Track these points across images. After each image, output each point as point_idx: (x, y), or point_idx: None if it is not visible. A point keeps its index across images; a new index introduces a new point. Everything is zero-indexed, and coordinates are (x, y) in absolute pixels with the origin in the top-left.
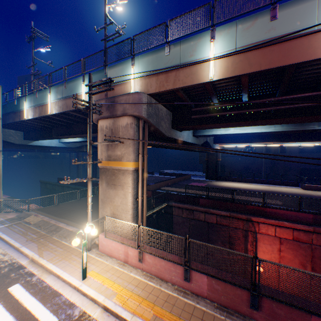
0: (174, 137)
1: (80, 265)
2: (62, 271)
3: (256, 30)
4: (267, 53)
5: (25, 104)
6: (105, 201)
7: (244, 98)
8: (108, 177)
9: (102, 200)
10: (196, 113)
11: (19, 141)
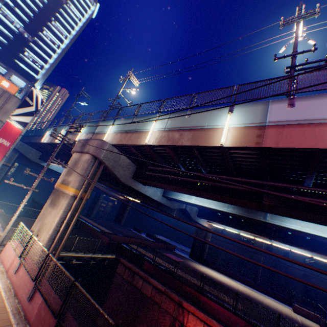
0: (133, 186)
1: None
2: None
3: (178, 120)
4: (179, 135)
5: (48, 132)
6: (41, 217)
7: (181, 167)
8: (55, 196)
9: (40, 216)
10: (152, 171)
11: (34, 158)
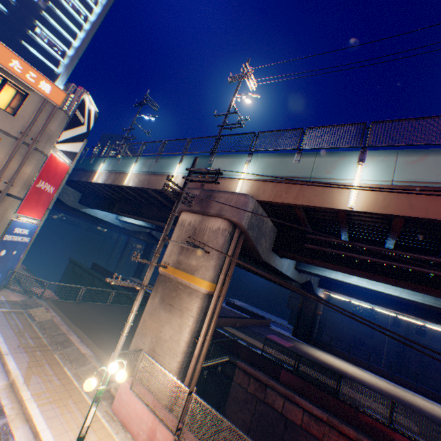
0: (271, 262)
1: (75, 424)
2: (45, 426)
3: (424, 167)
4: (438, 199)
5: (102, 165)
6: (148, 324)
7: (388, 244)
8: (166, 290)
9: (145, 322)
10: (312, 241)
11: (72, 202)
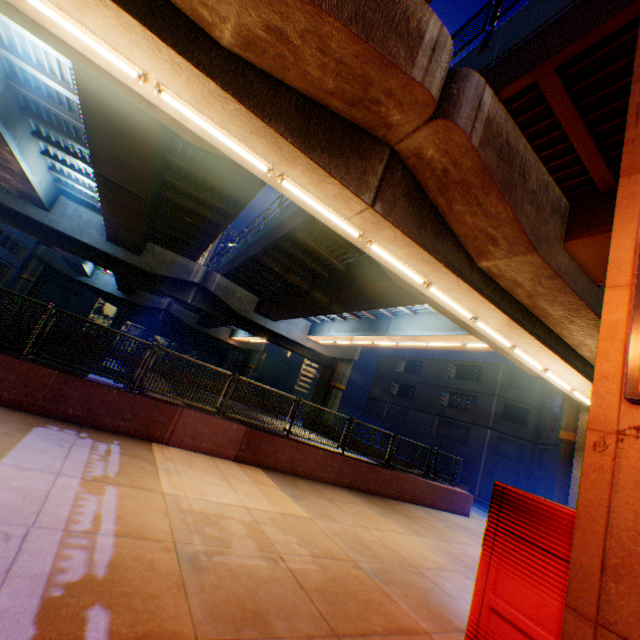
0: (13, 206)
1: None
2: None
3: None
4: None
5: None
6: None
7: None
8: None
9: None
10: None
11: (66, 270)
